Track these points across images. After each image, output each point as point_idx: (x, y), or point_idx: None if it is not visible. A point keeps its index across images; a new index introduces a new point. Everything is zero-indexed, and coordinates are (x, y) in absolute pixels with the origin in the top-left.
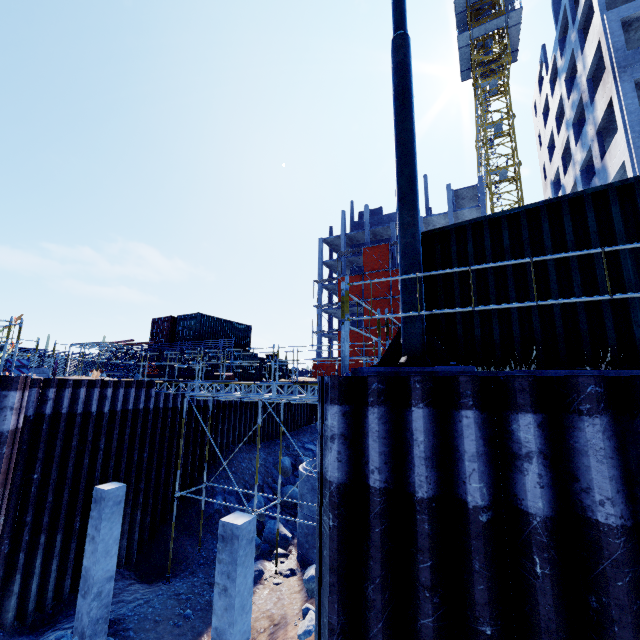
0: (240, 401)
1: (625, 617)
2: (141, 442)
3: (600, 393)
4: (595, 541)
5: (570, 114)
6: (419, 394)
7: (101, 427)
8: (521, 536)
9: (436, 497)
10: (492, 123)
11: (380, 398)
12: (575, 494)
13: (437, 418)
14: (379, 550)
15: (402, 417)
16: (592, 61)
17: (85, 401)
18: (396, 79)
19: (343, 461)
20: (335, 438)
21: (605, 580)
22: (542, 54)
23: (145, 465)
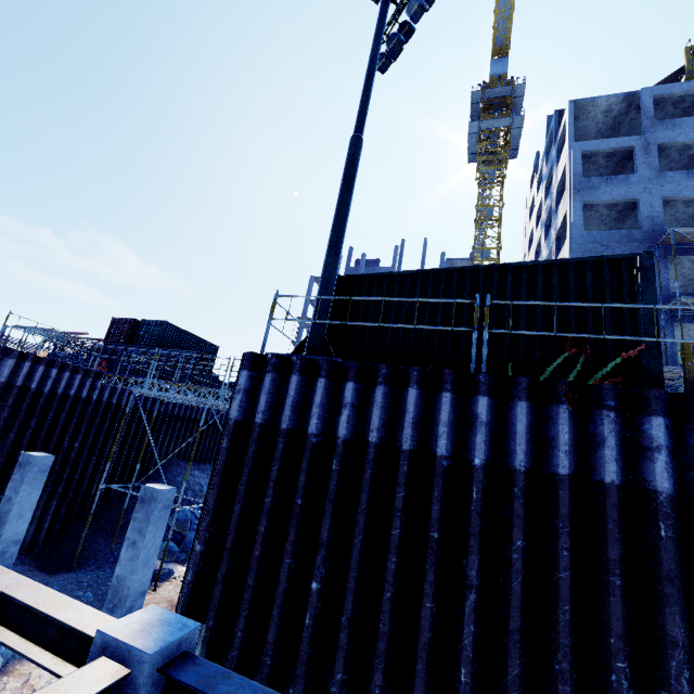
0: (189, 415)
1: (367, 488)
2: (75, 431)
3: (389, 374)
4: (365, 451)
5: (544, 216)
6: (298, 367)
7: (37, 405)
8: (332, 451)
9: (293, 430)
10: (484, 207)
11: (275, 368)
12: (365, 429)
13: (306, 384)
14: (251, 460)
15: (287, 382)
16: (561, 177)
17: (27, 376)
18: (346, 165)
19: (243, 407)
20: (241, 391)
21: (364, 471)
22: (536, 159)
23: (73, 455)
